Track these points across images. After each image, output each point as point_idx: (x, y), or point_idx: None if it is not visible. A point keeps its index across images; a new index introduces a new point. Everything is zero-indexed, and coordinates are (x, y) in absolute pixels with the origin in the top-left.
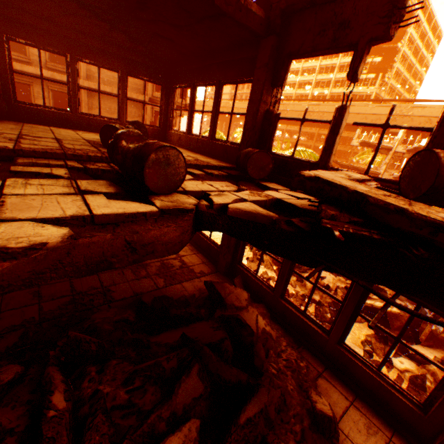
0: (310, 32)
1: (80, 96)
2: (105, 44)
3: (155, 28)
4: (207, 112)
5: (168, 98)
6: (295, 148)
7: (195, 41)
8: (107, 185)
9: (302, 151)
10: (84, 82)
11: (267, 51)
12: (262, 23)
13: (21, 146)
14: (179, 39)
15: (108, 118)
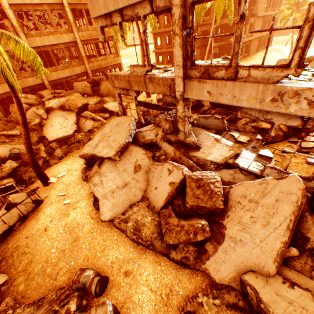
0: None
1: None
2: None
3: None
4: None
5: None
6: None
7: None
8: None
9: None
10: None
11: None
12: None
13: None
14: None
15: None
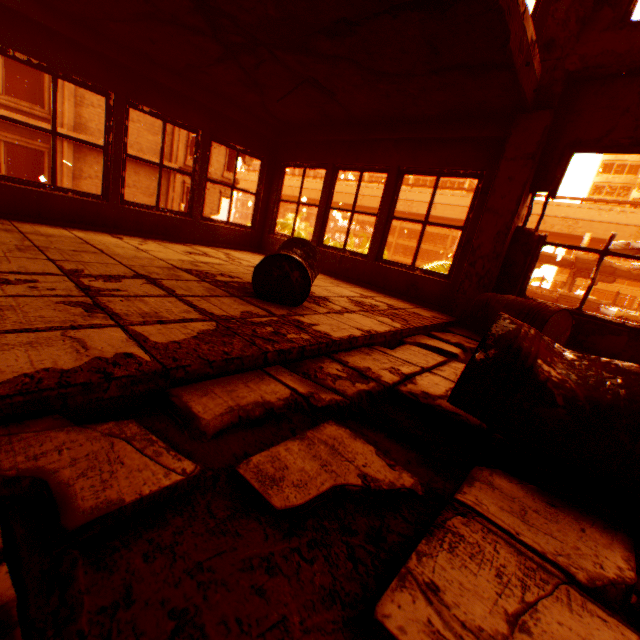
0: (627, 114)
1: (125, 171)
2: (182, 82)
3: (321, 70)
4: (365, 213)
5: (271, 180)
6: (586, 296)
7: (384, 101)
8: (552, 508)
9: (448, 266)
10: (69, 134)
11: (533, 134)
12: (534, 88)
13: (152, 341)
14: (352, 94)
15: (172, 211)
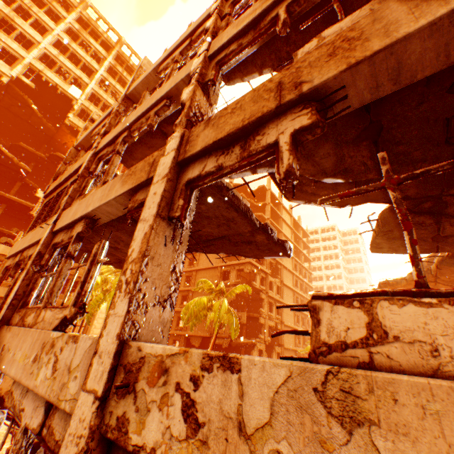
0: None
1: None
2: None
3: None
4: None
5: None
6: None
7: None
8: None
9: None
10: (191, 287)
11: None
12: None
13: None
14: None
15: None
